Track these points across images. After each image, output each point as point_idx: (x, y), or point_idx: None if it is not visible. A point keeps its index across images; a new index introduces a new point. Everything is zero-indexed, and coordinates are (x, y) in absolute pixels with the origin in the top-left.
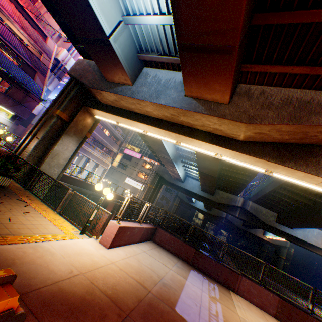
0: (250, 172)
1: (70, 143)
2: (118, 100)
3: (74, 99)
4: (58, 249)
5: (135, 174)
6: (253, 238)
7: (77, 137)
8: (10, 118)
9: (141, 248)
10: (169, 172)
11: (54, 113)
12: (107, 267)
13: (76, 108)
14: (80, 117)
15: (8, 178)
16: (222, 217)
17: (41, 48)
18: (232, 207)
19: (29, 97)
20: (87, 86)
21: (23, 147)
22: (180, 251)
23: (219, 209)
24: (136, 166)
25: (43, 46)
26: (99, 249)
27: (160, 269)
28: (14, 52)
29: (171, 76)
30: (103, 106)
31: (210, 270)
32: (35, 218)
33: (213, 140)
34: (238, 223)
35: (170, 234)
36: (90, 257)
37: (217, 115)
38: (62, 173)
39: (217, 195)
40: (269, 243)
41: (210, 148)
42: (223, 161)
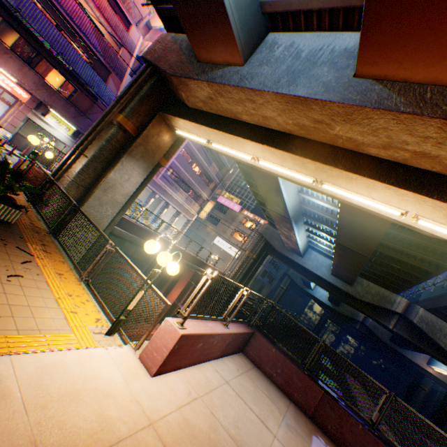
0: (442, 259)
1: (133, 171)
2: (215, 97)
3: (146, 100)
4: (23, 382)
5: (229, 233)
6: (406, 363)
7: (145, 163)
8: (71, 135)
9: (220, 374)
10: (280, 238)
11: (114, 121)
12: (133, 443)
13: (148, 115)
14: (153, 131)
15: (15, 210)
16: (356, 320)
17: (120, 39)
18: (382, 310)
19: (97, 107)
20: (166, 73)
21: (64, 168)
22: (292, 387)
23: (357, 309)
24: (231, 222)
25: (123, 37)
26: (131, 379)
27: (253, 439)
28: (85, 43)
29: (325, 41)
30: (189, 112)
31: (350, 442)
32: (26, 290)
33: (407, 180)
34: (383, 334)
35: (276, 348)
36: (100, 408)
37: (440, 116)
38: (119, 216)
39: (357, 286)
40: (437, 380)
41: (393, 197)
42: (388, 231)
